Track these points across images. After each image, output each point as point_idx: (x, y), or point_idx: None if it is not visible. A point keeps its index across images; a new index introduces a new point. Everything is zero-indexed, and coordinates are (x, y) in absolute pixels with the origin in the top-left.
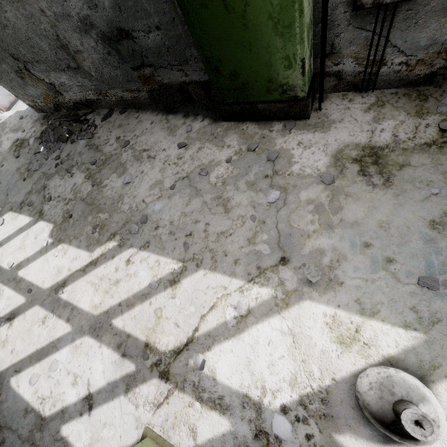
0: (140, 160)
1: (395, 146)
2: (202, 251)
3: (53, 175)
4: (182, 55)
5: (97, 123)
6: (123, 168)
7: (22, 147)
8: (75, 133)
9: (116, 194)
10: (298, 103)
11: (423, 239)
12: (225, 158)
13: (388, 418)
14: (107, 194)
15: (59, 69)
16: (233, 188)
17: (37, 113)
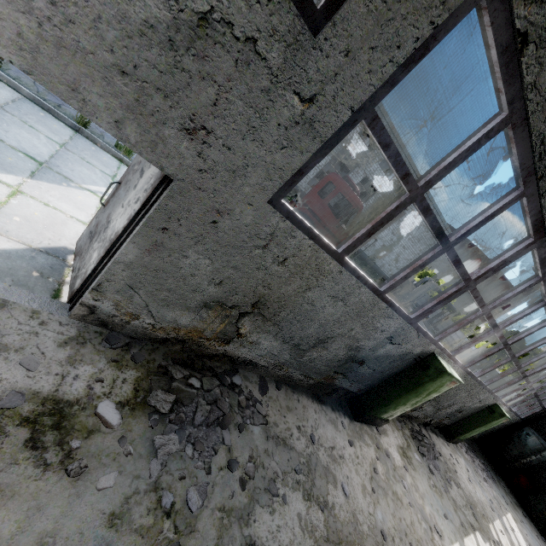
0: (337, 462)
1: (404, 447)
2: (417, 545)
3: (251, 509)
4: (363, 380)
5: (257, 396)
6: (332, 474)
7: (71, 429)
8: (235, 409)
9: (350, 513)
10: (387, 421)
11: (433, 495)
12: (375, 456)
13: None
14: (343, 517)
15: (284, 339)
16: (392, 482)
17: (64, 314)
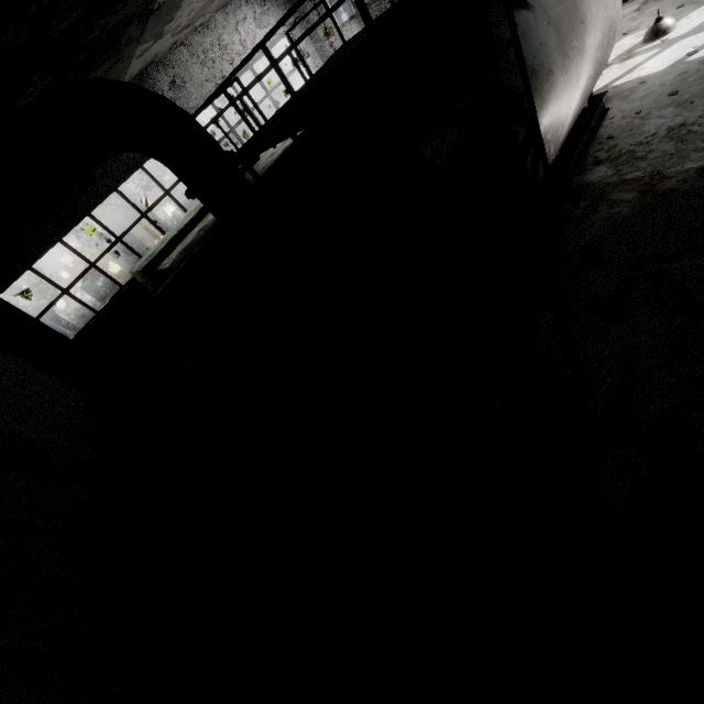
0: None
1: None
2: None
3: None
4: None
5: None
6: None
7: None
8: None
9: None
10: None
11: None
12: None
13: (652, 27)
14: None
15: None
16: None
17: None
